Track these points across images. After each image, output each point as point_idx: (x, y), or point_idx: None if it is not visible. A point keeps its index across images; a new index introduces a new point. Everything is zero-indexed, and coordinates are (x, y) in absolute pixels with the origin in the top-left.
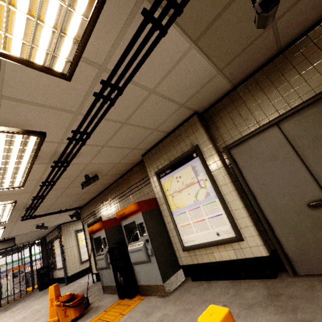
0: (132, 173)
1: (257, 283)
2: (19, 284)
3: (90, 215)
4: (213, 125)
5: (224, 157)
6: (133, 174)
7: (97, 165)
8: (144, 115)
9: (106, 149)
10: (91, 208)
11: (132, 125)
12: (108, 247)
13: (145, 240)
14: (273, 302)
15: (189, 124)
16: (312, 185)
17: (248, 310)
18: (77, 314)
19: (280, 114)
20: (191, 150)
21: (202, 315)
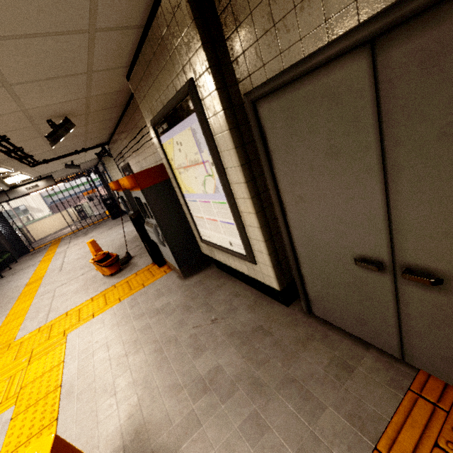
0: (134, 106)
1: (265, 304)
2: (98, 206)
3: (119, 157)
4: (229, 8)
5: (248, 117)
6: (136, 110)
7: (48, 108)
8: (4, 9)
9: (22, 88)
10: (116, 147)
11: (6, 38)
12: (133, 211)
13: (154, 224)
14: (255, 340)
15: (169, 3)
16: (379, 235)
17: (227, 338)
18: (112, 271)
19: (396, 1)
20: (183, 92)
21: (34, 446)
